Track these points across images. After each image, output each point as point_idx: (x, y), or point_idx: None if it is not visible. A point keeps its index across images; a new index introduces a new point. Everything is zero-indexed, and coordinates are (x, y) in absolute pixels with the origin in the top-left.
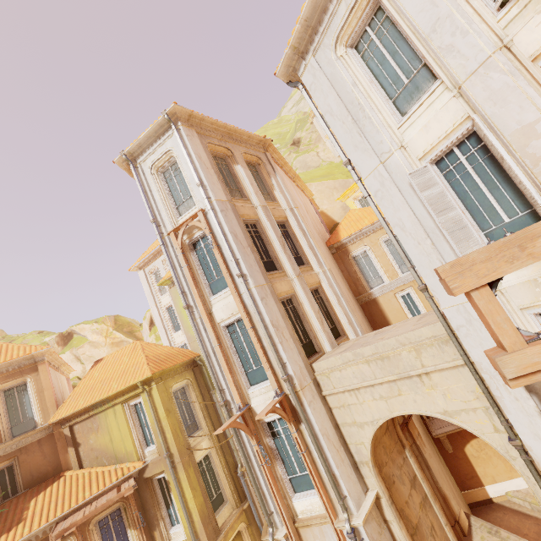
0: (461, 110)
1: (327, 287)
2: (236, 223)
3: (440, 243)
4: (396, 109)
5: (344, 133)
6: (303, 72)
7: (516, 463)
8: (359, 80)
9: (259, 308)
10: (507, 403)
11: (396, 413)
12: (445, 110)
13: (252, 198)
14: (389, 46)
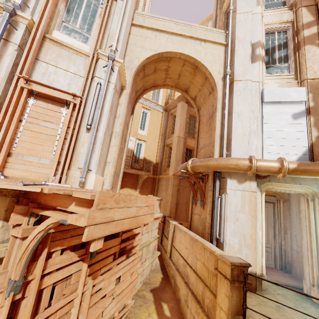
0: None
1: None
2: None
3: None
4: None
5: None
6: None
7: (218, 87)
8: None
9: None
10: (239, 52)
11: (175, 51)
12: None
13: None
14: None
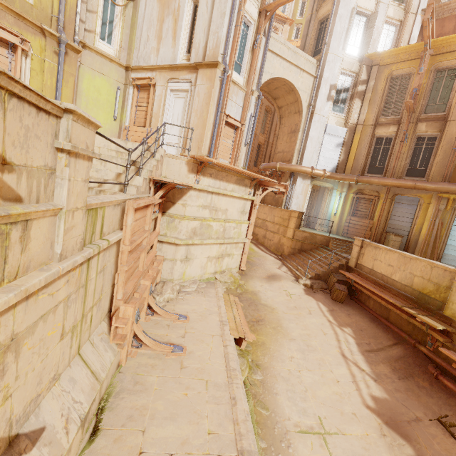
0: (373, 8)
1: None
2: None
3: (343, 34)
4: None
5: None
6: None
7: (303, 113)
8: None
9: None
10: (322, 90)
11: (284, 77)
12: (371, 3)
13: None
14: None
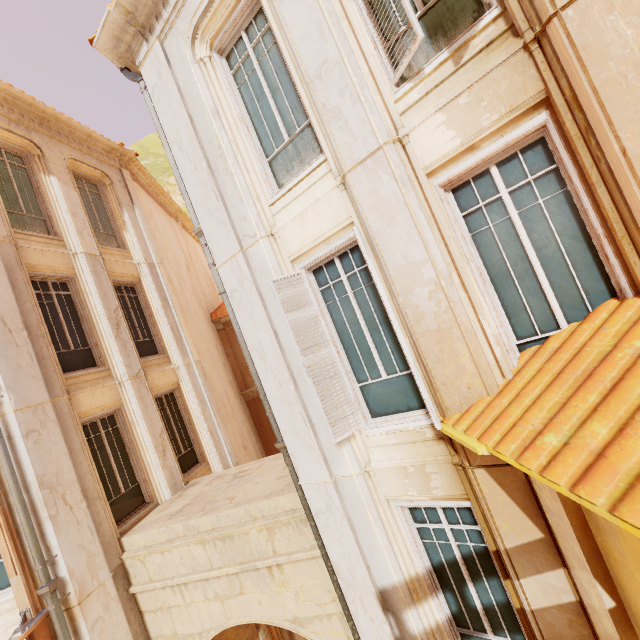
0: (344, 209)
1: (189, 390)
2: (3, 282)
3: (307, 390)
4: (273, 175)
5: (196, 184)
6: (144, 60)
7: None
8: (224, 110)
9: (18, 453)
10: (362, 623)
11: (233, 621)
12: (326, 201)
13: (68, 237)
14: (269, 76)
